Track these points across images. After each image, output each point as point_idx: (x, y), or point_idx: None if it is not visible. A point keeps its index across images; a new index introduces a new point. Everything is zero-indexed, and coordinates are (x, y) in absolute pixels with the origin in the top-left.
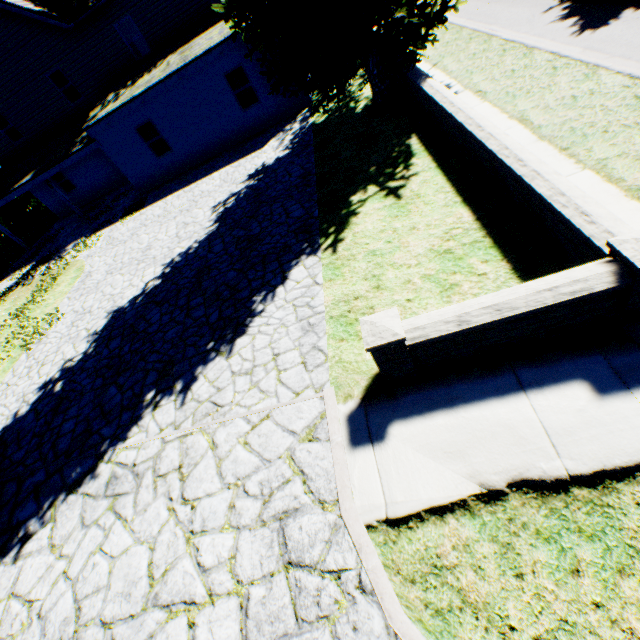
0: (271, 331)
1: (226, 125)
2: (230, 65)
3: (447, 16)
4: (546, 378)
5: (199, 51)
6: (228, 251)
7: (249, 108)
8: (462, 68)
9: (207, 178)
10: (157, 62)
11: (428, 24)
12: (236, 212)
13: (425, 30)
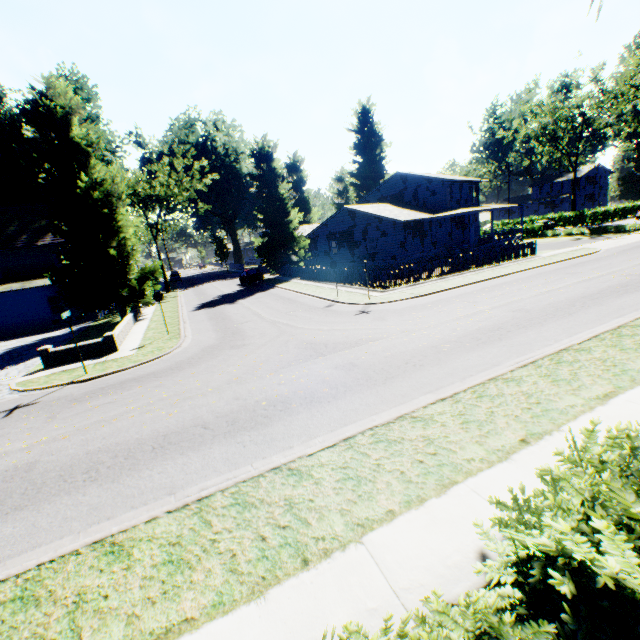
0: (11, 370)
1: (38, 319)
2: (53, 294)
3: (184, 299)
4: (86, 360)
5: (35, 285)
6: (4, 359)
7: (58, 314)
8: (158, 314)
9: (9, 341)
10: (4, 284)
11: (139, 298)
12: (19, 349)
13: (150, 300)
